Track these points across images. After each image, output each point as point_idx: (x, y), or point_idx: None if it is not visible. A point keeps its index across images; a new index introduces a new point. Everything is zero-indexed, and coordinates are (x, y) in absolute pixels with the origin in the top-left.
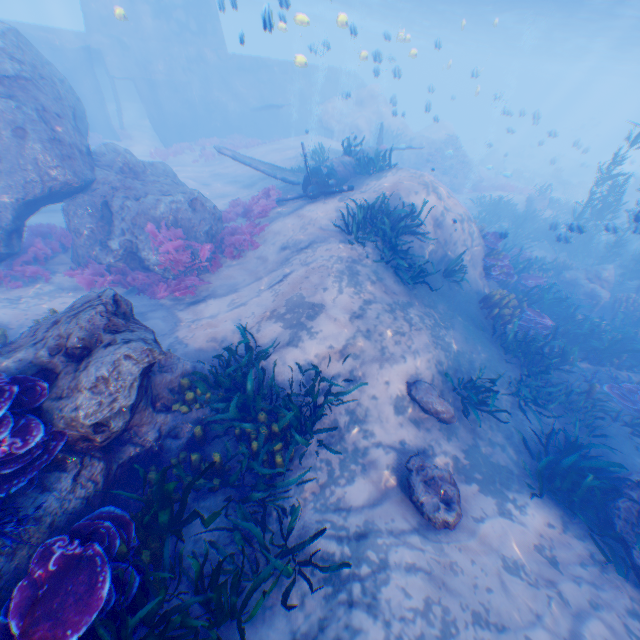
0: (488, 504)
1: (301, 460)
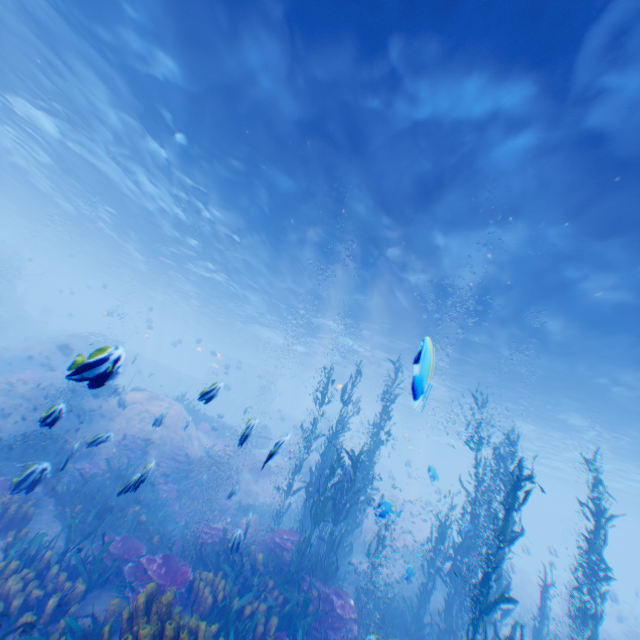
0: None
1: None
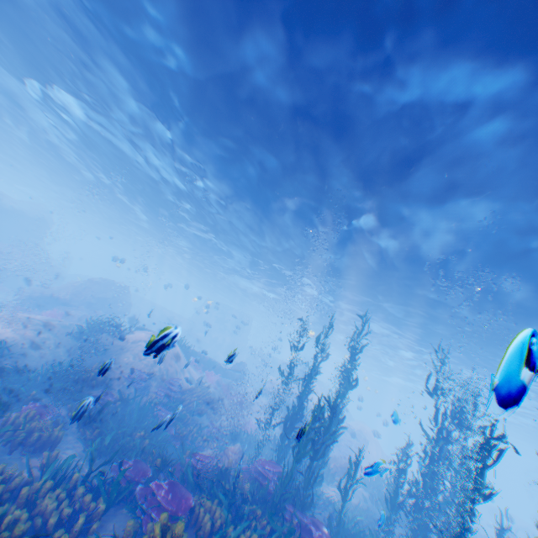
0: None
1: None
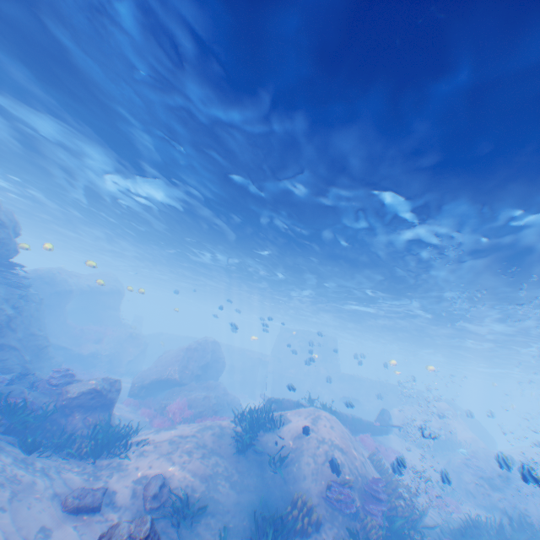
0: (90, 538)
1: (82, 462)
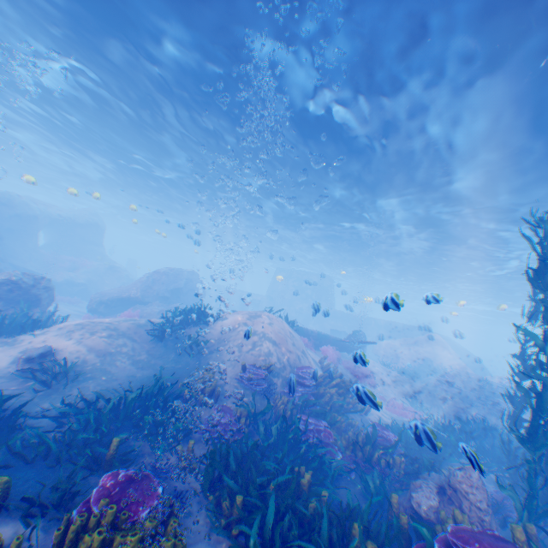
0: None
1: None
